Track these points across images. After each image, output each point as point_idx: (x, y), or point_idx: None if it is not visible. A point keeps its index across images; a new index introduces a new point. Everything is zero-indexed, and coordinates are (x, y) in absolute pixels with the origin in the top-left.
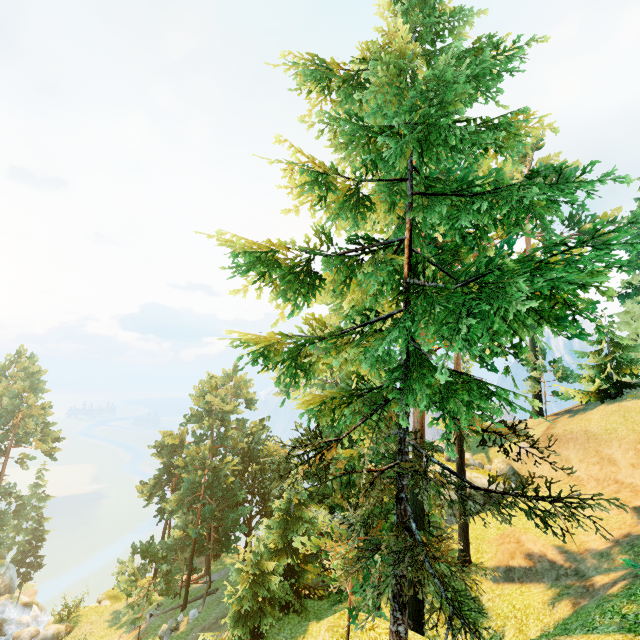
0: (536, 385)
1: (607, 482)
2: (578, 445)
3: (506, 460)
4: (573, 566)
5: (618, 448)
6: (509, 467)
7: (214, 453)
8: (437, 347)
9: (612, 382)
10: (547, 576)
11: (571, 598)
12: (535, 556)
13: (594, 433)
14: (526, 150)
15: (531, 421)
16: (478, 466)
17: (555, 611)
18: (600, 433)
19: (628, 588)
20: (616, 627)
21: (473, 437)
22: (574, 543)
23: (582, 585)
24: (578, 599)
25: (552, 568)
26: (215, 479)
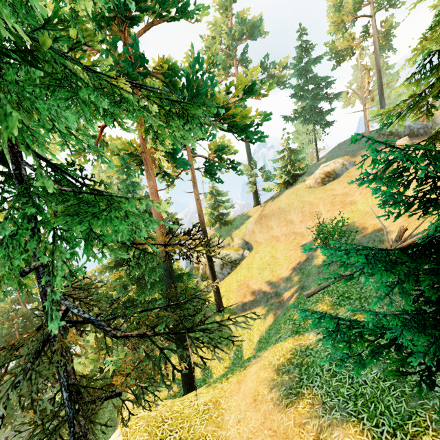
0: (253, 186)
1: (290, 235)
2: (276, 217)
3: (241, 237)
4: (274, 291)
5: (294, 214)
6: (243, 241)
7: (27, 301)
8: (179, 172)
9: (291, 175)
10: (262, 301)
11: (273, 311)
12: (256, 292)
13: (283, 208)
14: (227, 3)
15: (253, 209)
16: (227, 245)
17: (266, 322)
18: (286, 207)
19: (298, 298)
20: (290, 332)
21: (223, 228)
22: (275, 277)
23: (278, 301)
24: (276, 311)
25: (264, 296)
26: (29, 323)
